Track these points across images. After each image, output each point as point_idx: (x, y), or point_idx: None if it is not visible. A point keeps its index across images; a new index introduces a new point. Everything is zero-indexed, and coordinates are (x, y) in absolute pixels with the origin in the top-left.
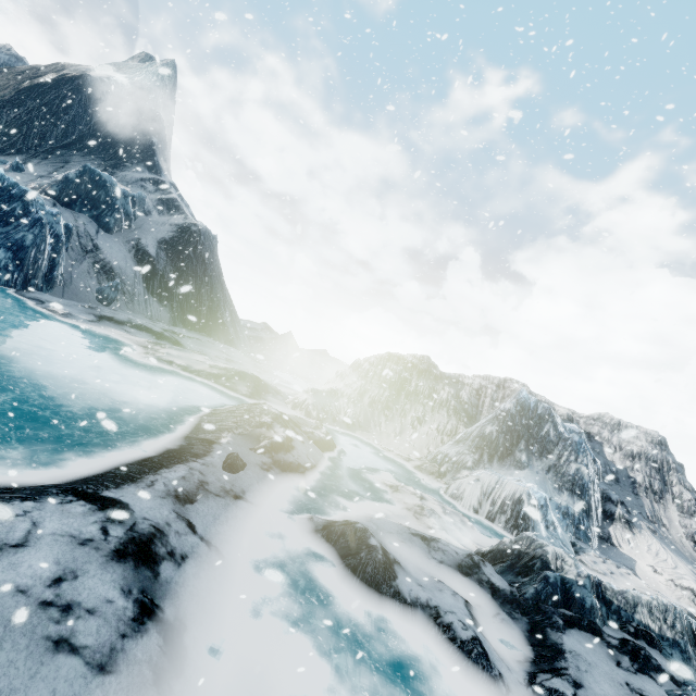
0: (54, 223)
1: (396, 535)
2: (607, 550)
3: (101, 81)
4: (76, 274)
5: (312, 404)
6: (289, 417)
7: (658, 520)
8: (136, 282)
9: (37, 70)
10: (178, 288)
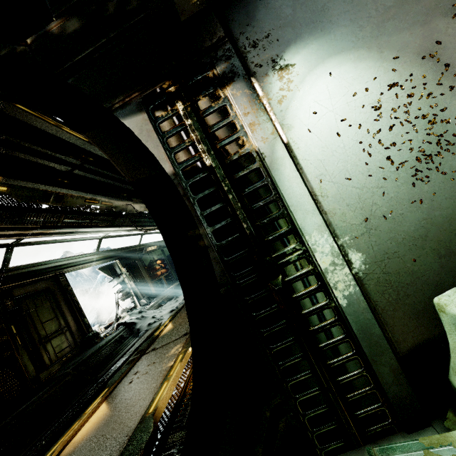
0: None
1: None
2: None
3: None
4: None
5: None
6: None
7: None
8: None
9: None
10: None
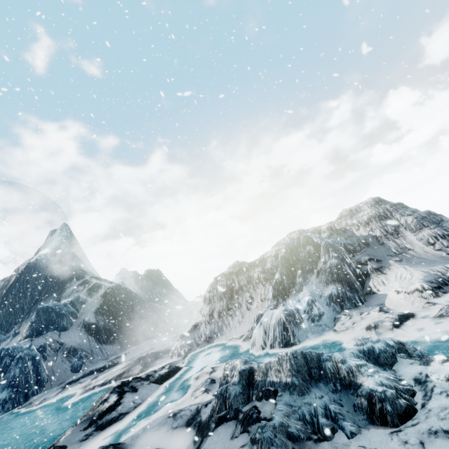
0: (30, 351)
1: (155, 427)
2: (370, 301)
3: (36, 260)
4: (56, 368)
5: (180, 346)
6: (148, 373)
7: (404, 249)
8: (91, 344)
9: (8, 280)
10: (117, 327)
